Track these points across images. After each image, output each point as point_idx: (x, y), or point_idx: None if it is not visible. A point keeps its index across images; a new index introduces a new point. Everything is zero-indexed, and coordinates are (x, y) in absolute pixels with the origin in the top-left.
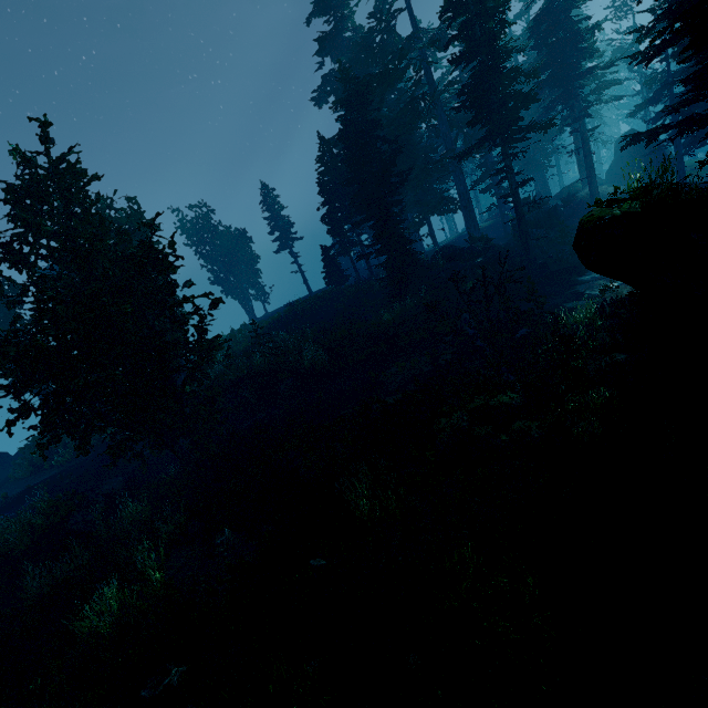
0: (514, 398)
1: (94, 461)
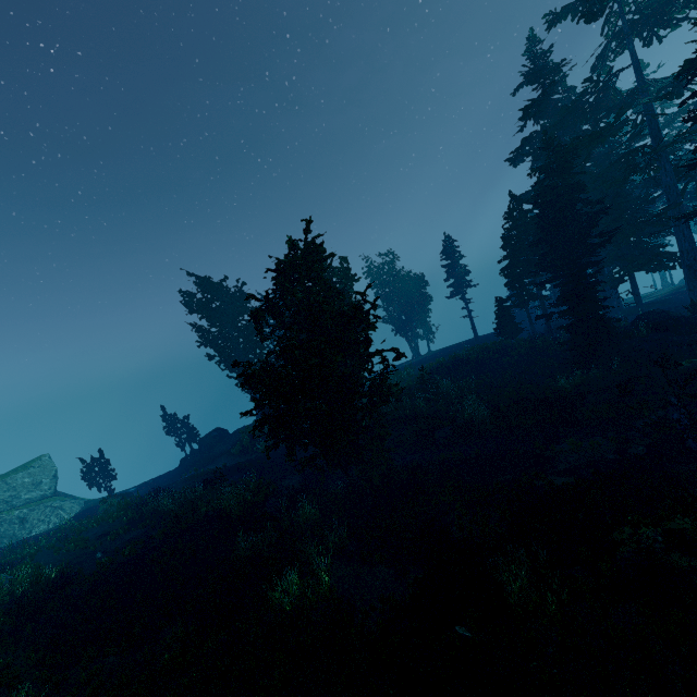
0: None
1: (281, 456)
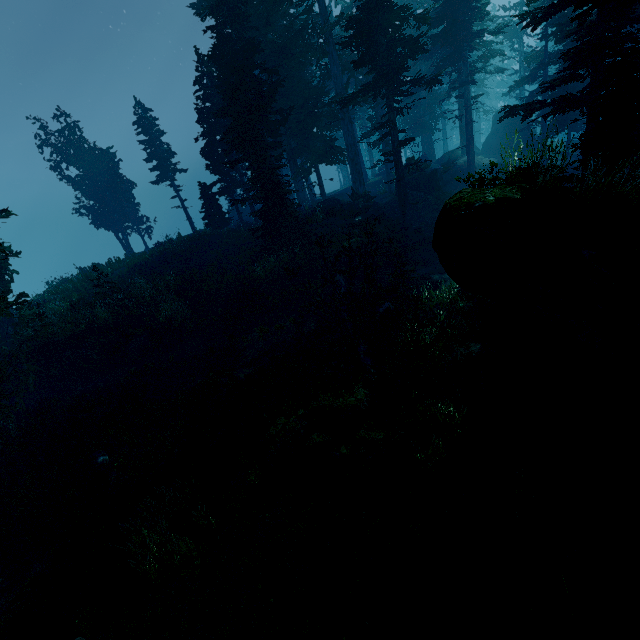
0: (362, 400)
1: None
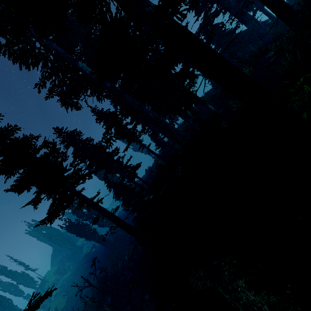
0: None
1: None
